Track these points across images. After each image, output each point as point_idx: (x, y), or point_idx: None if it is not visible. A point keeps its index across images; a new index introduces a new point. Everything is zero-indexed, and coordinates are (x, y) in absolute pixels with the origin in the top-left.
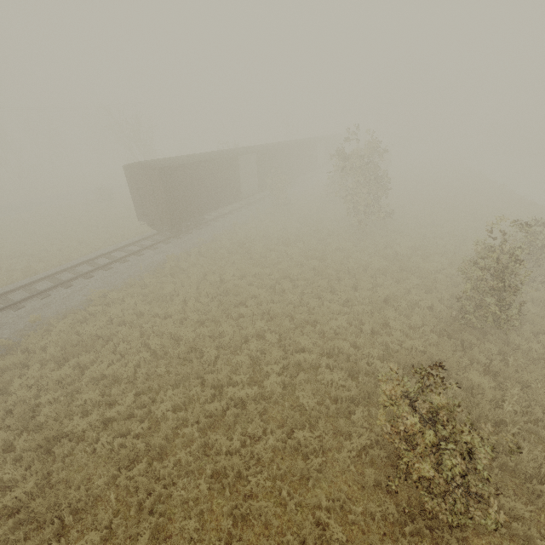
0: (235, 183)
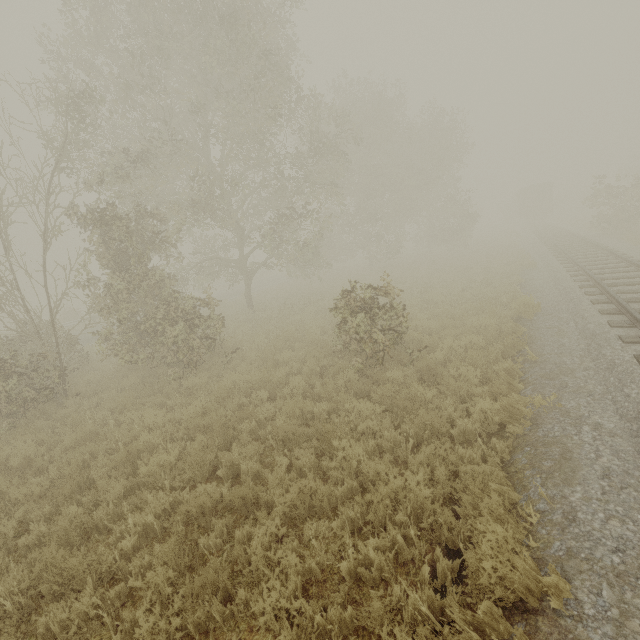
0: None
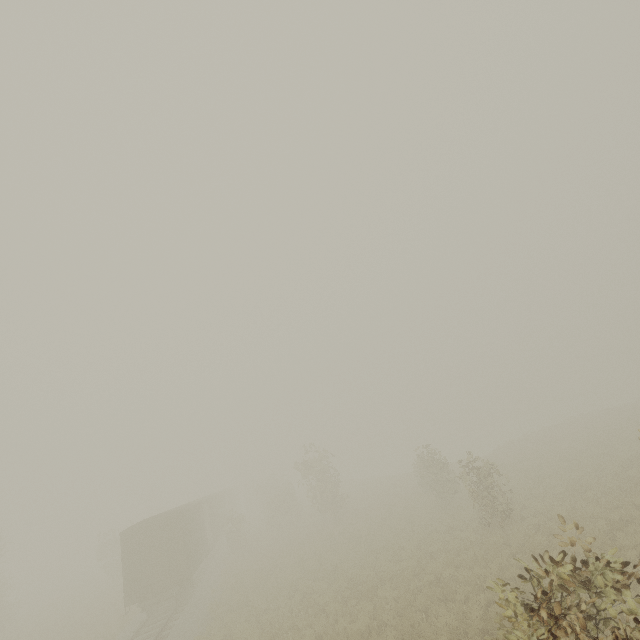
0: (205, 532)
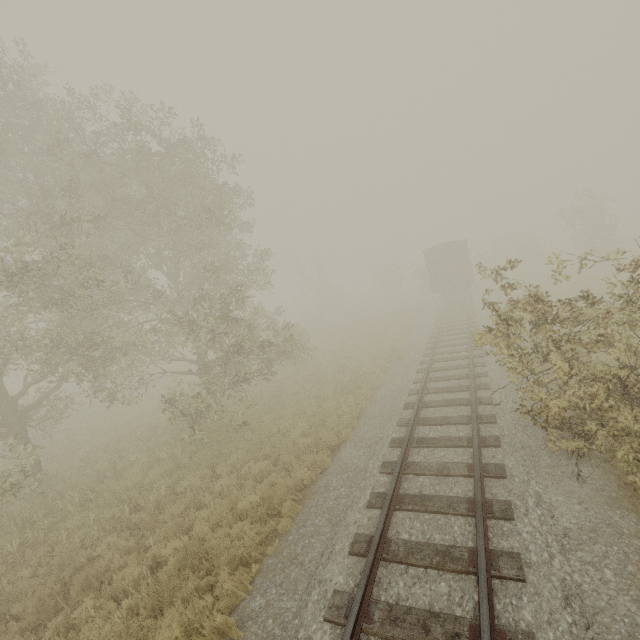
0: None
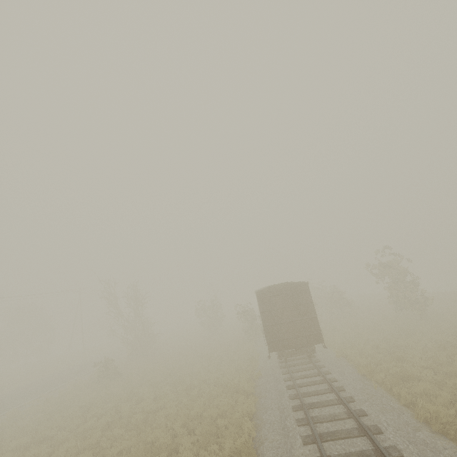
0: None
